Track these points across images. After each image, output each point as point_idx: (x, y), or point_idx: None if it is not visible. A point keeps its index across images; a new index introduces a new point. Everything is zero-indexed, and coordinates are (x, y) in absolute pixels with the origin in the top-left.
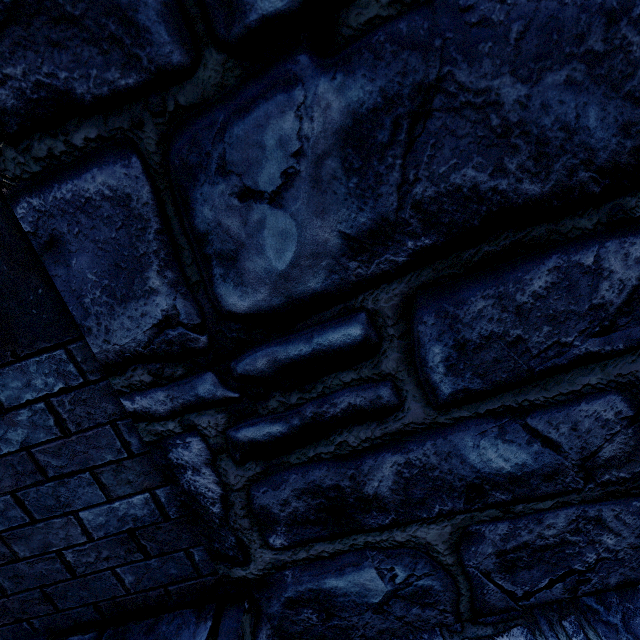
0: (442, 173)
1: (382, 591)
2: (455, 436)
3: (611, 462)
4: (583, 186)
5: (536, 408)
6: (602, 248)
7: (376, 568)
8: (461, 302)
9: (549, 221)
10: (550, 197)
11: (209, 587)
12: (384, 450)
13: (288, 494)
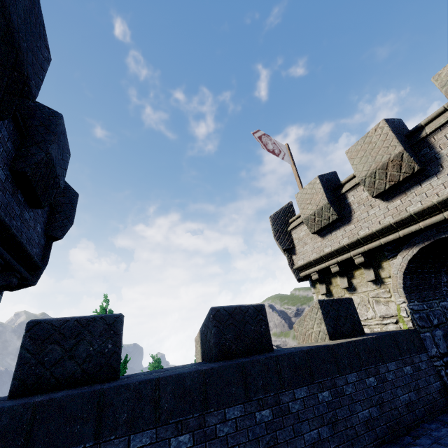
0: None
1: None
2: None
3: None
4: None
5: None
6: None
7: None
8: None
9: None
10: None
11: None
12: None
13: None
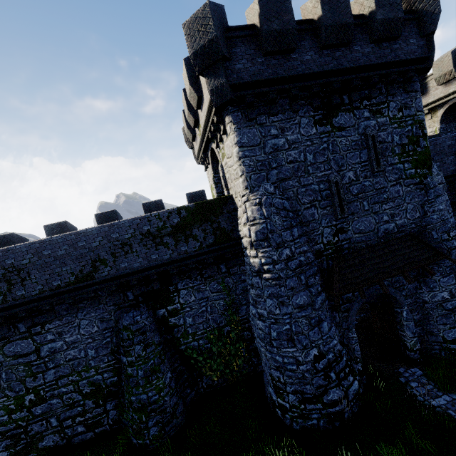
0: None
1: None
2: None
3: None
4: None
5: None
6: None
7: None
8: None
9: None
10: None
11: None
12: None
13: None
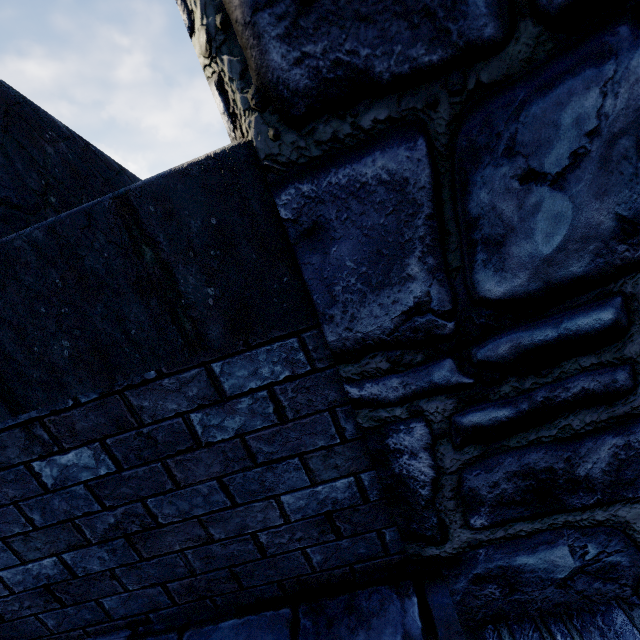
0: None
1: (569, 567)
2: None
3: None
4: None
5: None
6: None
7: (569, 546)
8: None
9: None
10: None
11: (393, 565)
12: (606, 433)
13: (499, 476)
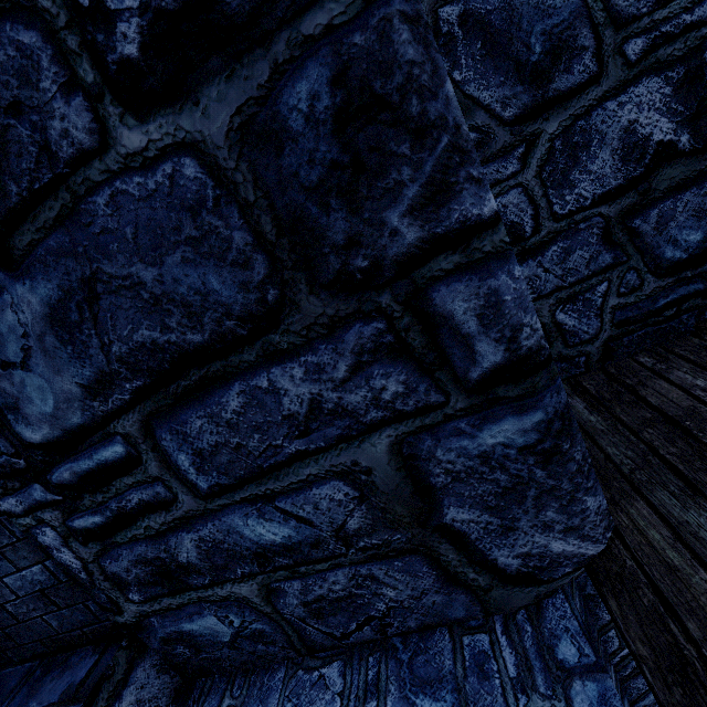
0: (127, 335)
1: (228, 633)
2: (227, 518)
3: (360, 532)
4: (233, 331)
5: (279, 494)
6: (270, 373)
7: (215, 616)
8: (184, 422)
9: (220, 359)
10: (212, 342)
11: (111, 629)
12: (180, 530)
13: (127, 564)
